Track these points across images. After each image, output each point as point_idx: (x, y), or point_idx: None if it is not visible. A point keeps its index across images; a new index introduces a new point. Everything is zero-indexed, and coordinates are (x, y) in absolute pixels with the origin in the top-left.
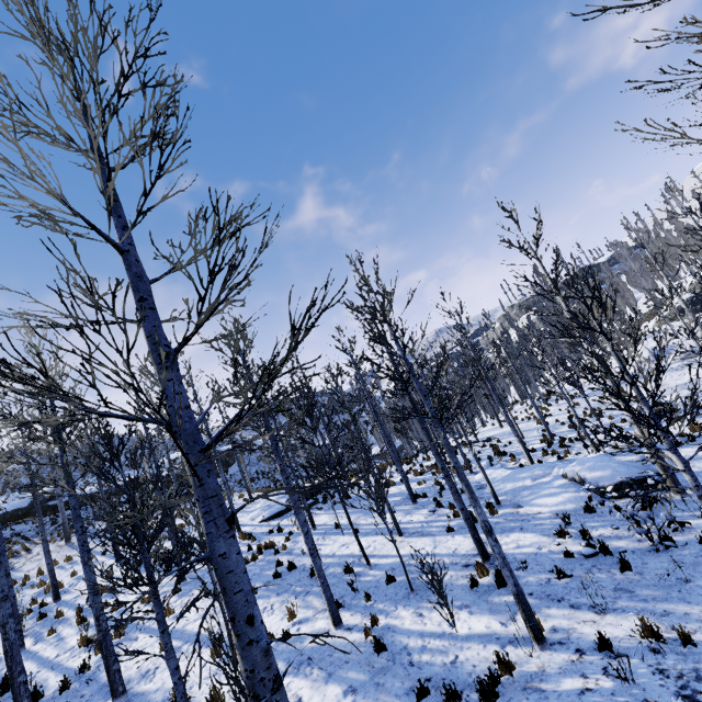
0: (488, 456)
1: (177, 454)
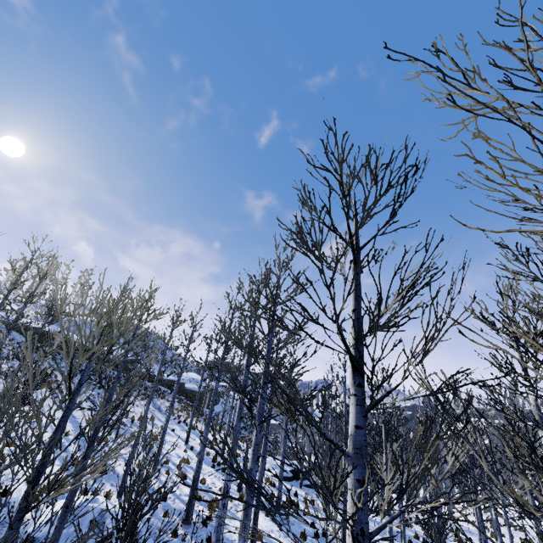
0: (455, 540)
1: (192, 375)
